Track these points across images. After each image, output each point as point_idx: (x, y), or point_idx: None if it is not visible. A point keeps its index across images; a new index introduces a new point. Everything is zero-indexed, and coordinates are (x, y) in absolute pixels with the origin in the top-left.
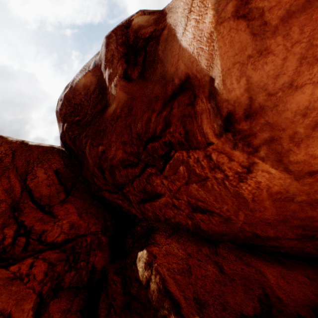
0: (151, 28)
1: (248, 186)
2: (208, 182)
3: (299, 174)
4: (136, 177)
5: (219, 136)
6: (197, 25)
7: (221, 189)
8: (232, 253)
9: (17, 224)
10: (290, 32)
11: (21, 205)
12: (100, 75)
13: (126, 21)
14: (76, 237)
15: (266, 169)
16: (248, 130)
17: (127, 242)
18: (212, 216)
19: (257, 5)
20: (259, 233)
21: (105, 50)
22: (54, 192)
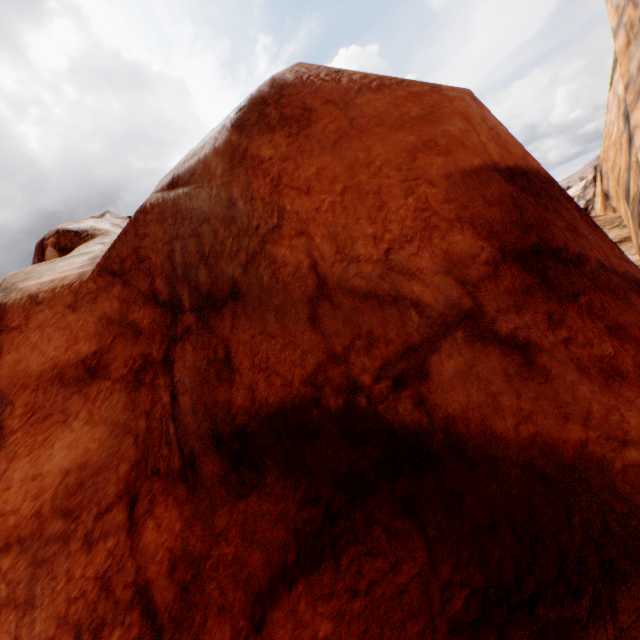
0: None
1: None
2: None
3: None
4: None
5: None
6: None
7: None
8: None
9: None
10: None
11: None
12: None
13: (48, 238)
14: None
15: None
16: None
17: None
18: None
19: None
20: None
21: None
22: None
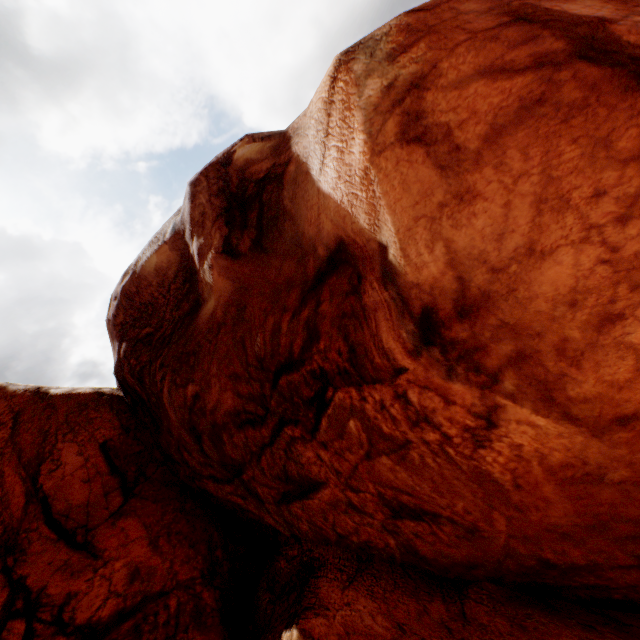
0: (268, 162)
1: (498, 454)
2: (413, 451)
3: (597, 423)
4: (266, 447)
5: (416, 355)
6: (341, 156)
7: (442, 464)
8: (500, 613)
9: (10, 588)
10: (506, 158)
11: (23, 538)
12: (185, 248)
13: (224, 154)
14: (143, 601)
15: (525, 417)
16: (469, 339)
17: (260, 599)
18: (439, 525)
19: (436, 120)
20: (550, 558)
21: (190, 206)
22: (98, 494)
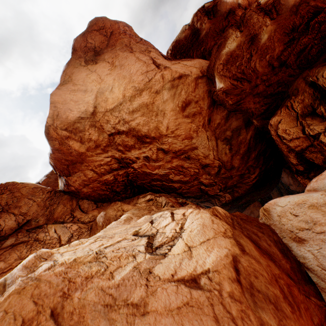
0: (212, 5)
1: None
2: None
3: None
4: None
5: None
6: None
7: None
8: None
9: None
10: None
11: None
12: (193, 28)
13: (202, 7)
14: None
15: None
16: None
17: None
18: None
19: None
20: None
21: (196, 17)
22: None
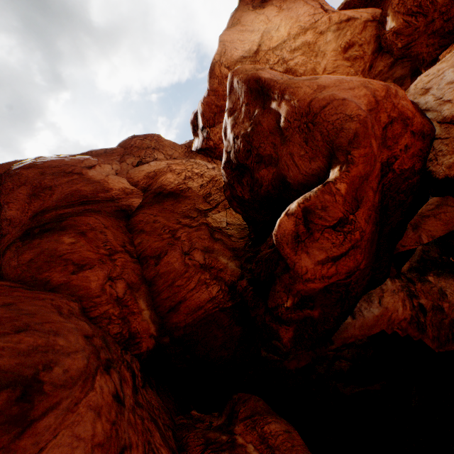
0: None
1: None
2: None
3: None
4: None
5: None
6: None
7: None
8: None
9: None
10: None
11: None
12: None
13: None
14: None
15: None
16: None
17: None
18: None
19: None
20: None
21: None
22: None
